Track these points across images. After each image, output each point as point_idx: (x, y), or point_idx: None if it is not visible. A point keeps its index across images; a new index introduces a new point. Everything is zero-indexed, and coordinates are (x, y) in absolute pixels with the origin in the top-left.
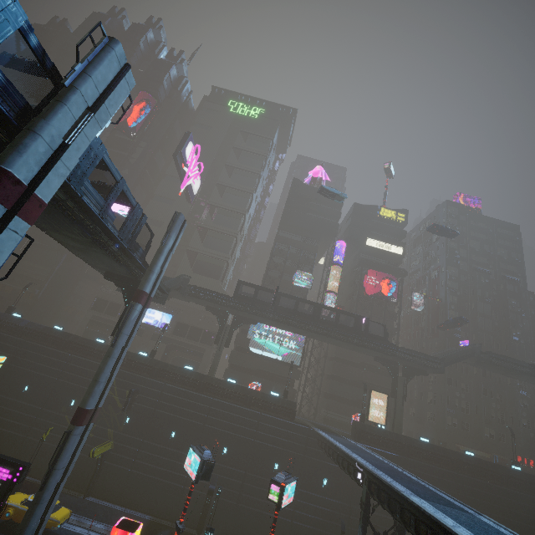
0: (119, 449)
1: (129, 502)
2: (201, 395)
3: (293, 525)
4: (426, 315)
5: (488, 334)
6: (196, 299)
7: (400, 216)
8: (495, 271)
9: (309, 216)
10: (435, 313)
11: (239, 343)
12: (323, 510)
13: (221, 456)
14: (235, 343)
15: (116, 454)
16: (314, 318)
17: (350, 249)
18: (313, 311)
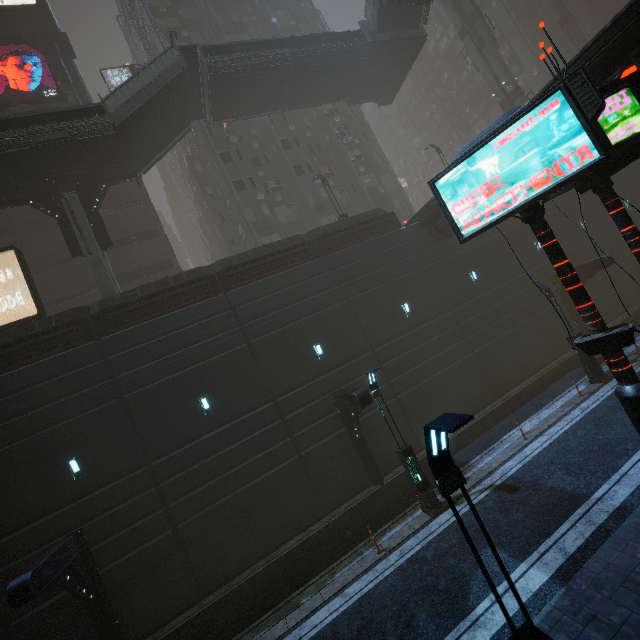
0: None
1: None
2: None
3: None
4: None
5: None
6: None
7: None
8: None
9: None
10: None
11: None
12: None
13: None
14: None
15: None
16: None
17: None
18: None
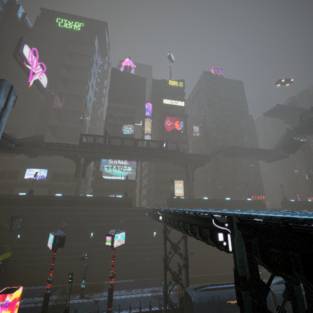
0: (17, 255)
1: (33, 283)
2: (68, 208)
3: (140, 260)
4: (202, 138)
5: (233, 140)
6: (55, 151)
7: (180, 83)
8: (233, 107)
9: (126, 90)
10: (206, 135)
11: (95, 176)
12: (156, 248)
13: (89, 238)
14: (93, 176)
15: (15, 258)
16: (135, 147)
17: (156, 108)
18: (133, 143)
